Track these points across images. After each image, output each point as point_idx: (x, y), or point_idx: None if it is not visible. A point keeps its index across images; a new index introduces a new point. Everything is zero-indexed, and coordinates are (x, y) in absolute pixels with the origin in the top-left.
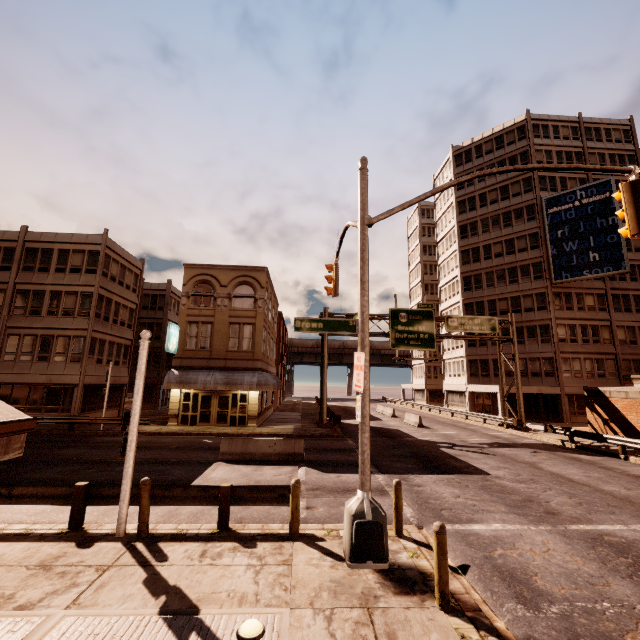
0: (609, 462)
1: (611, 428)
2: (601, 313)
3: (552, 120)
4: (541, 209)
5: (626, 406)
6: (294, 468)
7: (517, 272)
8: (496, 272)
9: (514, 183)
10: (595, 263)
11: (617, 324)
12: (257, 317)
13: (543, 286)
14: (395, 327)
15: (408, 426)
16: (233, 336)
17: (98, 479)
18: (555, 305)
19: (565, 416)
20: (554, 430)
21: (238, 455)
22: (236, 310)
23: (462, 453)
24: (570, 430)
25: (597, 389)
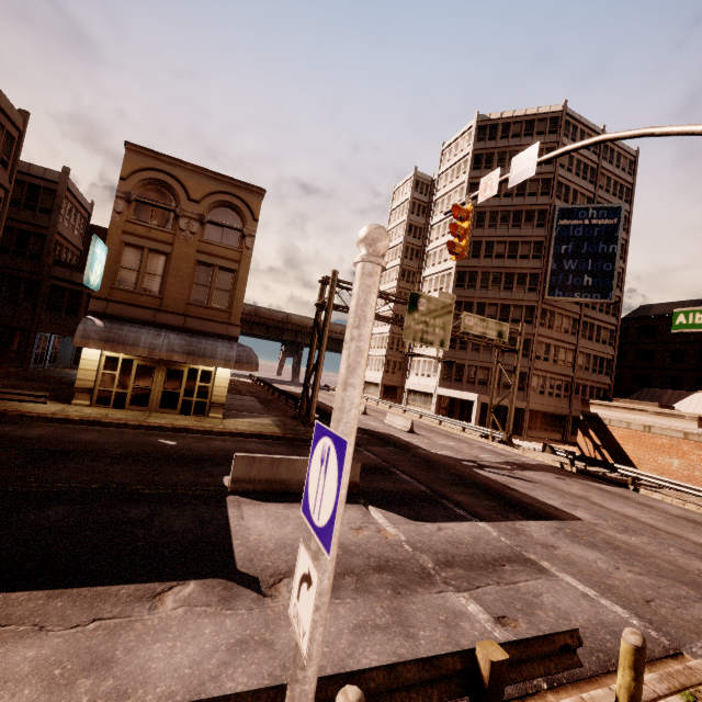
0: (634, 496)
1: (602, 454)
2: (572, 337)
3: (582, 123)
4: (552, 218)
5: (624, 436)
6: (362, 510)
7: (514, 279)
8: (493, 274)
9: (533, 180)
10: (587, 287)
11: (580, 350)
12: (242, 262)
13: (535, 300)
14: (412, 314)
15: (396, 430)
16: (201, 283)
17: (1, 558)
18: (540, 321)
19: (524, 430)
20: (554, 451)
21: (263, 483)
22: (210, 244)
23: (505, 479)
24: (575, 454)
25: (596, 415)
